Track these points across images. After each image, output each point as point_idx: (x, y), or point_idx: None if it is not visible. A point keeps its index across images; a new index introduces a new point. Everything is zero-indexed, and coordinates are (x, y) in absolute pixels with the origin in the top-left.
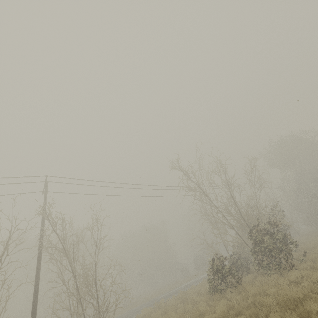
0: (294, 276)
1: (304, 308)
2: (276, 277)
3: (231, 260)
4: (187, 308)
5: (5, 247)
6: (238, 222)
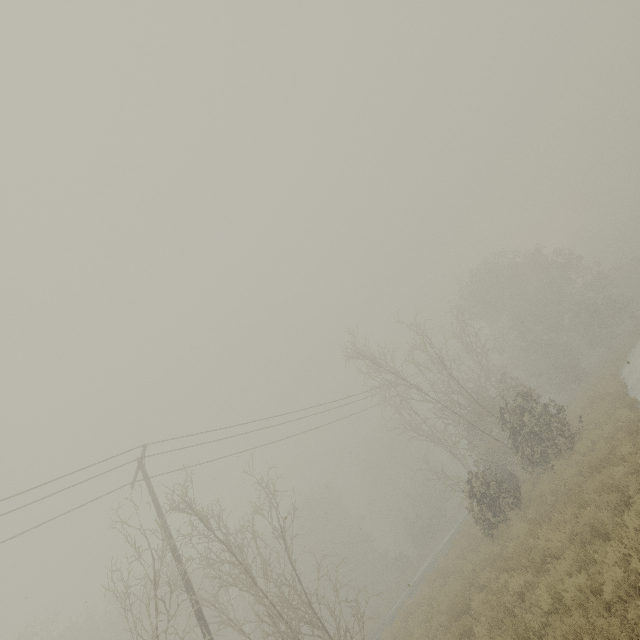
0: (584, 446)
1: (616, 455)
2: (562, 462)
3: (487, 479)
4: (465, 573)
5: (155, 584)
6: (476, 414)
